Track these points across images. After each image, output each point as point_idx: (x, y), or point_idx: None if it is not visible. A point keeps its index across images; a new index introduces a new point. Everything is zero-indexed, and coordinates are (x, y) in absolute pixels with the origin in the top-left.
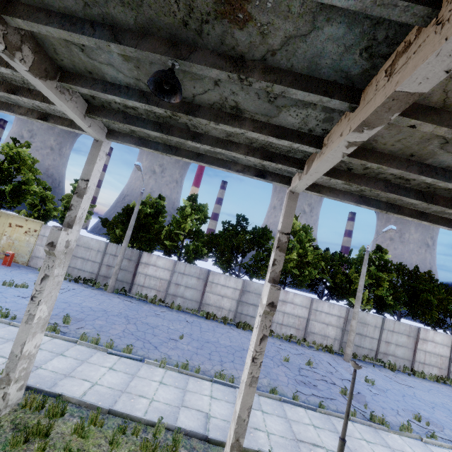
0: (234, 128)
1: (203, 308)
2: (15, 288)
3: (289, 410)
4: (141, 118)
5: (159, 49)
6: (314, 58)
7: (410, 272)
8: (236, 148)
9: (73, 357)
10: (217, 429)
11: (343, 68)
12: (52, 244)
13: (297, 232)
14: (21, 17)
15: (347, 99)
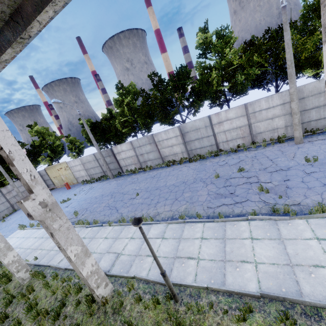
0: None
1: (165, 160)
2: (66, 202)
3: (188, 229)
4: None
5: None
6: None
7: None
8: None
9: None
10: (120, 263)
11: None
12: None
13: (211, 44)
14: None
15: None
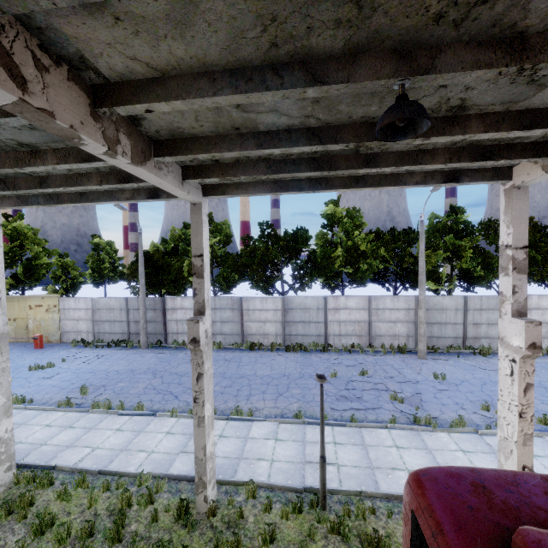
0: (40, 167)
1: (247, 339)
2: (42, 370)
3: (311, 432)
4: None
5: None
6: None
7: None
8: (88, 180)
9: (82, 426)
10: None
11: None
12: None
13: (340, 220)
14: None
15: None
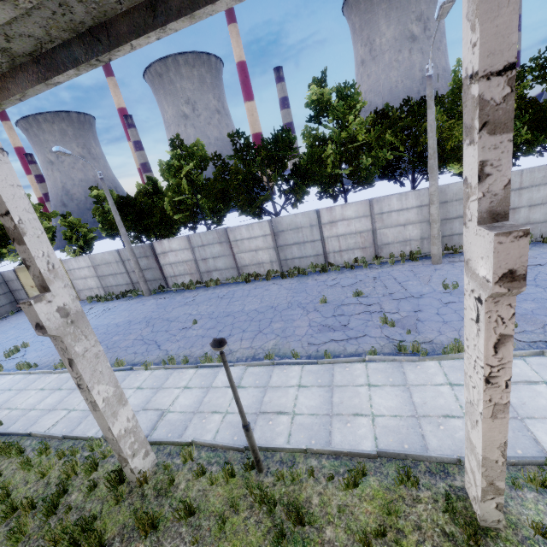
0: None
1: (243, 271)
2: None
3: (278, 374)
4: None
5: None
6: None
7: None
8: None
9: (68, 388)
10: (166, 425)
11: None
12: None
13: (329, 106)
14: None
15: None
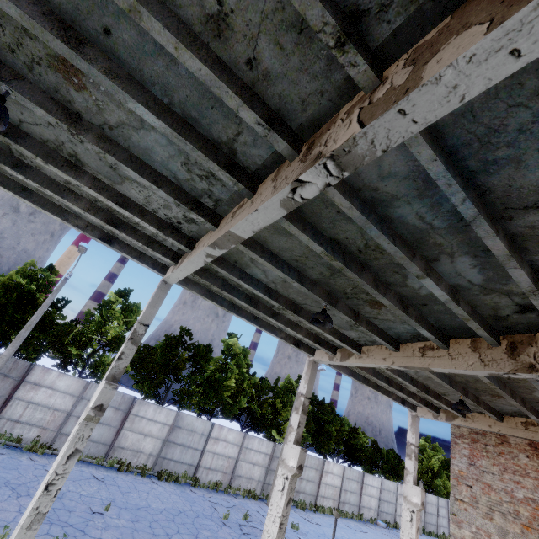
0: (319, 329)
1: (114, 453)
2: None
3: None
4: (237, 288)
5: (322, 295)
6: (391, 328)
7: (319, 403)
8: (300, 330)
9: None
10: None
11: (400, 335)
12: (101, 408)
13: (237, 354)
14: (245, 245)
15: (395, 347)
